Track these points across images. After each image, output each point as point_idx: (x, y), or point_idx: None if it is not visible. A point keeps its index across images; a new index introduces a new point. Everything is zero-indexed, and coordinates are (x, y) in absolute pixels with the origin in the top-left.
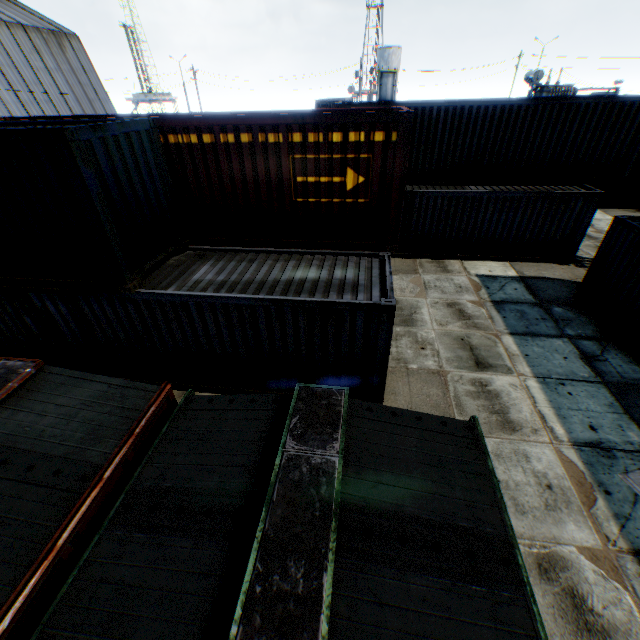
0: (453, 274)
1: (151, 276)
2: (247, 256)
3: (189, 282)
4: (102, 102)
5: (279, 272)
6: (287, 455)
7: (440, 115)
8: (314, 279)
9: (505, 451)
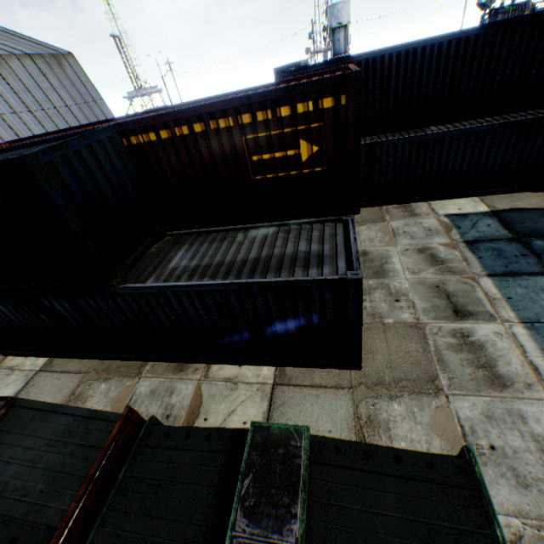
0: (421, 217)
1: (134, 268)
2: (218, 236)
3: (166, 271)
4: (99, 106)
5: (247, 250)
6: (236, 543)
7: (392, 62)
8: (280, 254)
9: (496, 411)
